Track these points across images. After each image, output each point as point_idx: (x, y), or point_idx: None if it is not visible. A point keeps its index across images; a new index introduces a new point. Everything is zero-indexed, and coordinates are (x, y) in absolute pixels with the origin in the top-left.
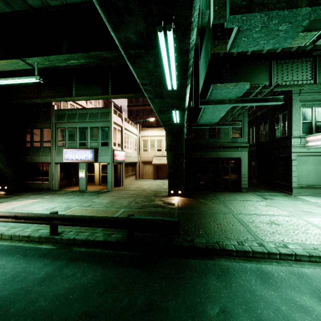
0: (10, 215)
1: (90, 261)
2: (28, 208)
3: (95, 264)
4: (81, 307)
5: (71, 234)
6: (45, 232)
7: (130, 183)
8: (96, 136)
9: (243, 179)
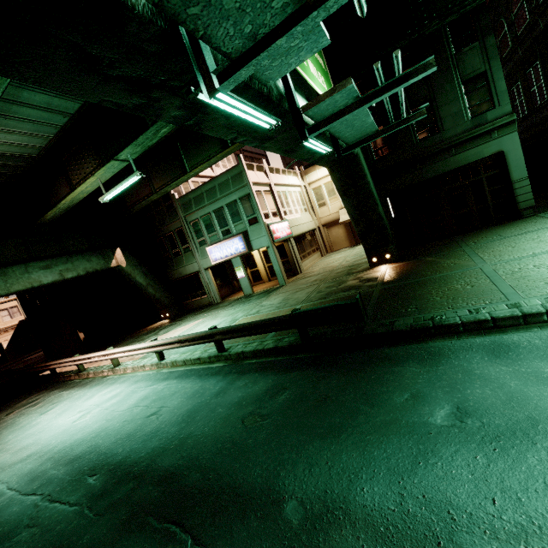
0: (175, 341)
1: (261, 371)
2: (194, 331)
3: (266, 373)
4: (254, 410)
5: (239, 348)
6: (213, 352)
7: (313, 265)
8: (238, 214)
9: (519, 191)
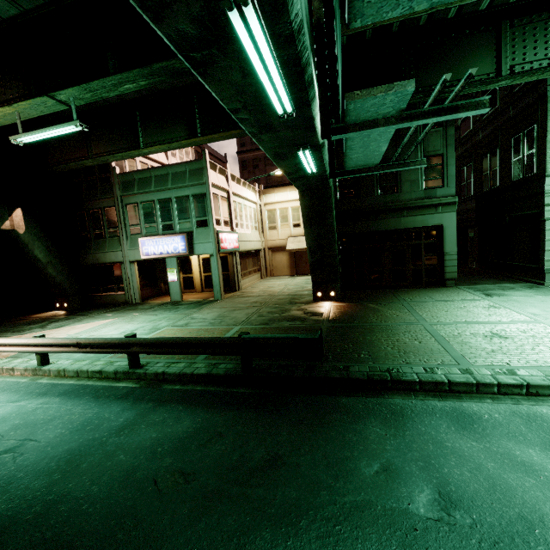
0: (71, 343)
1: (187, 403)
2: (98, 333)
3: (193, 407)
4: (174, 463)
5: (160, 366)
6: (123, 365)
7: (252, 285)
8: (187, 211)
9: (448, 263)
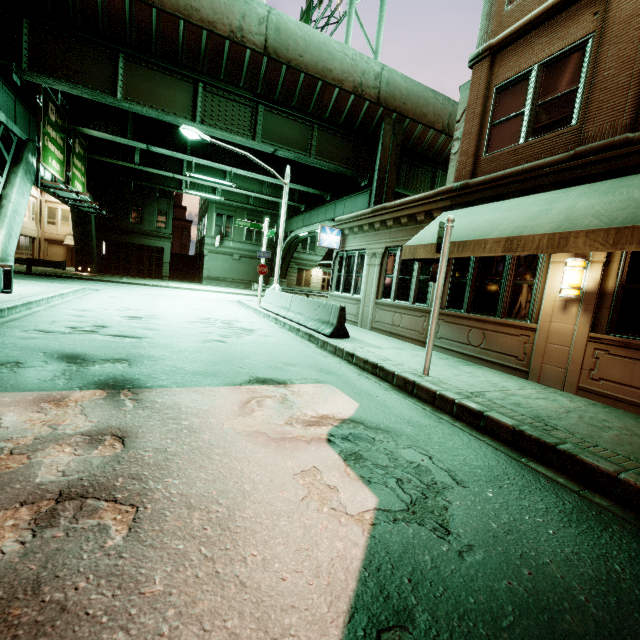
0: None
1: None
2: None
3: None
4: None
5: None
6: None
7: None
8: None
9: (165, 268)
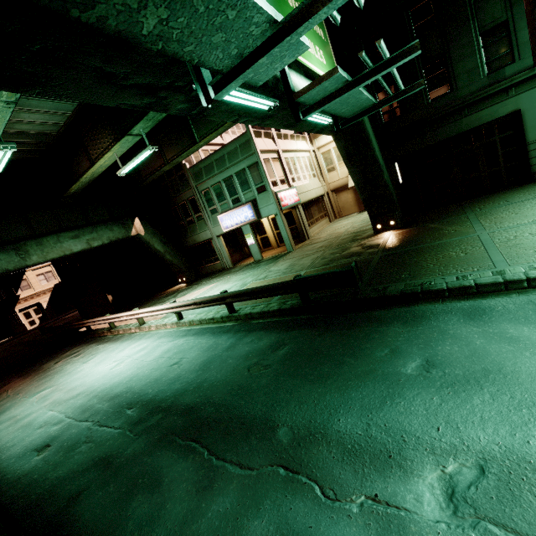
0: (191, 303)
1: (266, 329)
2: (208, 295)
3: (270, 331)
4: (258, 361)
5: (248, 309)
6: (225, 313)
7: (321, 231)
8: (247, 182)
9: (534, 153)
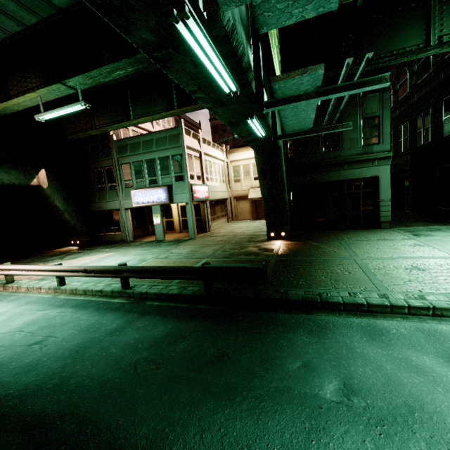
0: (80, 269)
1: (162, 314)
2: (101, 263)
3: (167, 317)
4: (149, 355)
5: (144, 288)
6: (117, 287)
7: (220, 227)
8: (167, 168)
9: (383, 208)
